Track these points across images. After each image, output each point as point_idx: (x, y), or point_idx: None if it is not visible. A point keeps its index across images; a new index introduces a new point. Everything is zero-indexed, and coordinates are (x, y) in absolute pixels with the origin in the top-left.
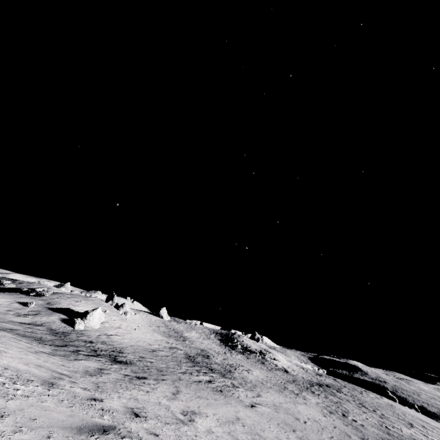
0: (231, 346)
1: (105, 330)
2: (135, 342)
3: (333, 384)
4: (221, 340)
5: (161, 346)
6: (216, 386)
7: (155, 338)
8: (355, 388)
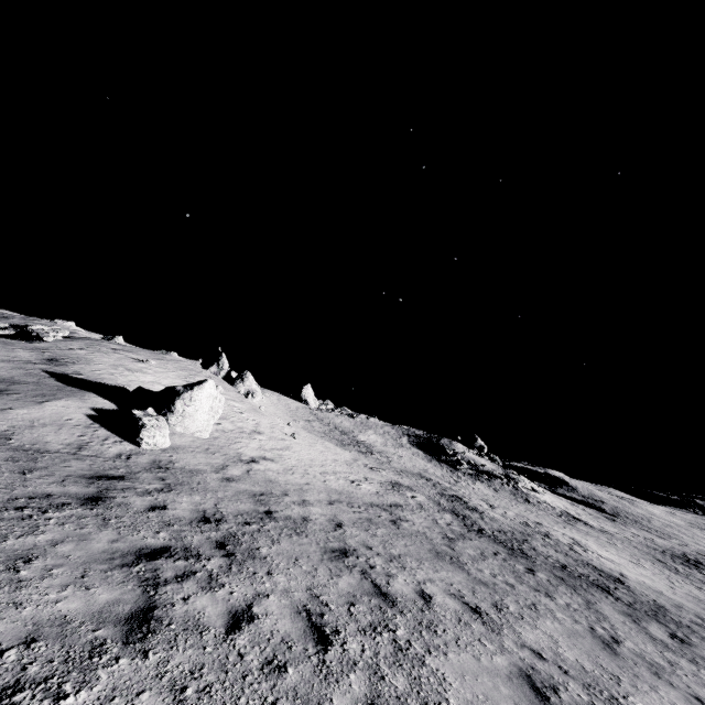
0: (449, 462)
1: (229, 442)
2: (322, 481)
3: (685, 552)
4: (424, 450)
5: (376, 485)
6: None
7: (340, 458)
8: None
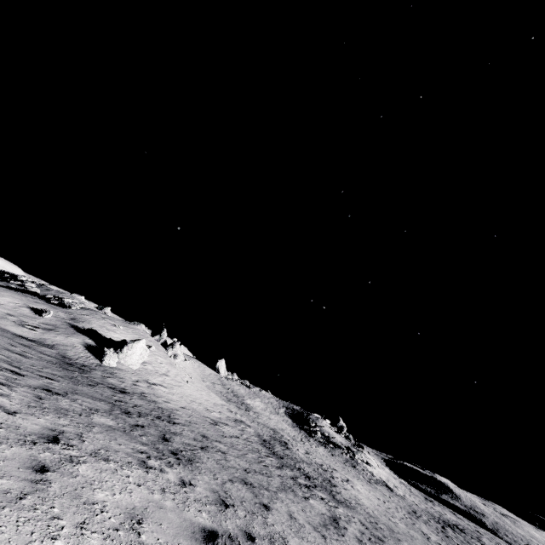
0: (307, 430)
1: (146, 374)
2: (188, 403)
3: (462, 525)
4: (294, 419)
5: (223, 416)
6: (357, 540)
7: (213, 400)
8: (494, 539)
